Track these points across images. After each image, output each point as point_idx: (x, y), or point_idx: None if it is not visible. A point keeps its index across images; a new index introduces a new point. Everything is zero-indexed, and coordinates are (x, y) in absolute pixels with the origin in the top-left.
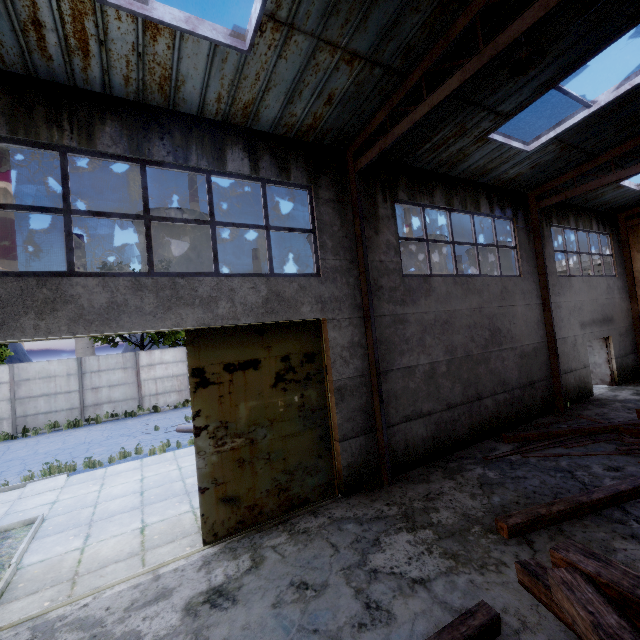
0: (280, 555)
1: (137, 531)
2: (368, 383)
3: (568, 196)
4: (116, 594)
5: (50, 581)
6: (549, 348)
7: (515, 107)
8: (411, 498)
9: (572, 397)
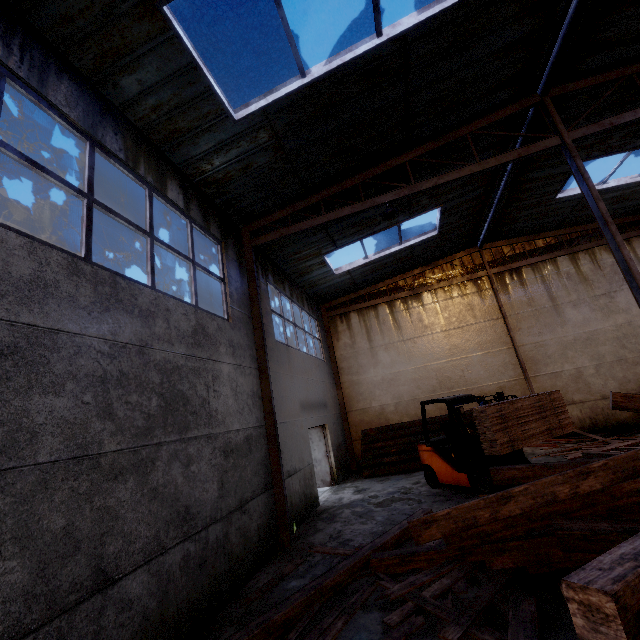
0: None
1: None
2: None
3: (284, 234)
4: None
5: None
6: (268, 437)
7: None
8: None
9: (299, 514)
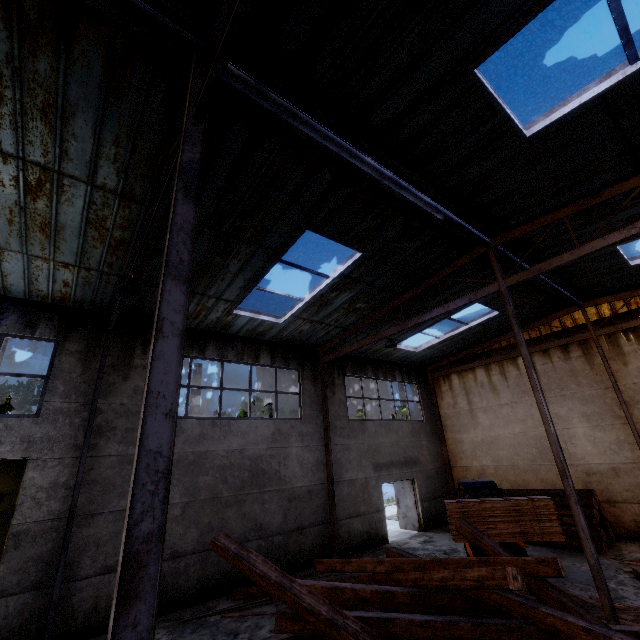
0: None
1: None
2: (62, 527)
3: (337, 355)
4: None
5: None
6: (329, 490)
7: (236, 297)
8: None
9: (357, 544)
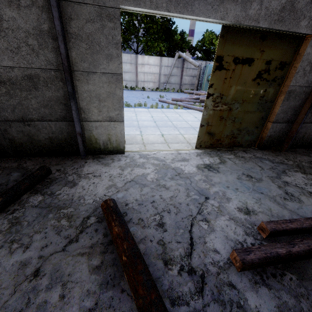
0: (233, 162)
1: (160, 135)
2: (308, 93)
3: None
4: (165, 154)
5: (135, 142)
6: None
7: None
8: (300, 160)
9: None
